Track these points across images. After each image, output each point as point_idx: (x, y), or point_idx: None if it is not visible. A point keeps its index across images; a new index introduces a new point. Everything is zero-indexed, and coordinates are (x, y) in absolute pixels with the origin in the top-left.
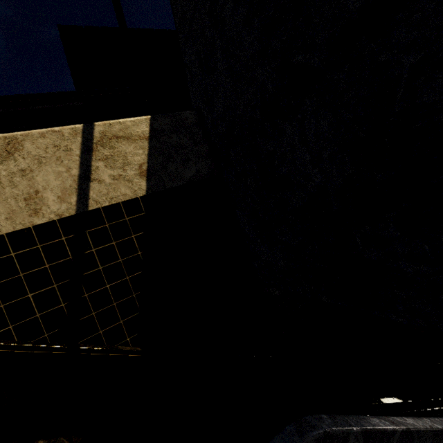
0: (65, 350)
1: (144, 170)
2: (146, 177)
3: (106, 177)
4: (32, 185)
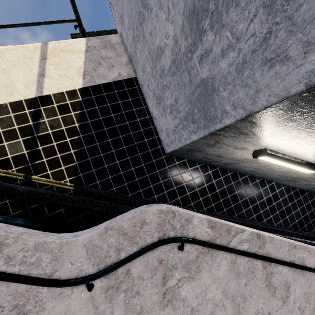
0: (22, 177)
1: (81, 72)
2: (82, 76)
3: (55, 75)
4: (9, 78)
